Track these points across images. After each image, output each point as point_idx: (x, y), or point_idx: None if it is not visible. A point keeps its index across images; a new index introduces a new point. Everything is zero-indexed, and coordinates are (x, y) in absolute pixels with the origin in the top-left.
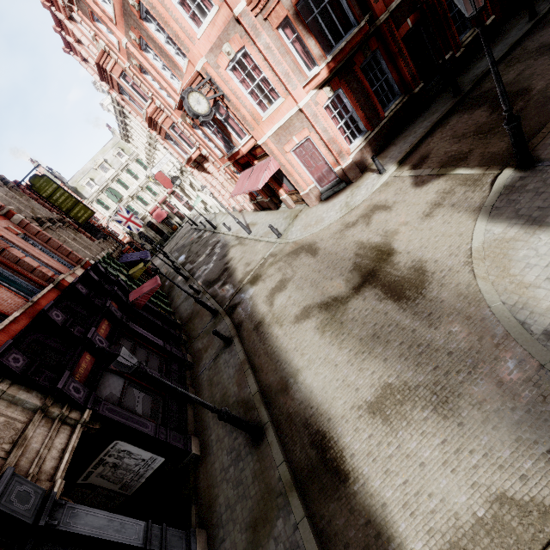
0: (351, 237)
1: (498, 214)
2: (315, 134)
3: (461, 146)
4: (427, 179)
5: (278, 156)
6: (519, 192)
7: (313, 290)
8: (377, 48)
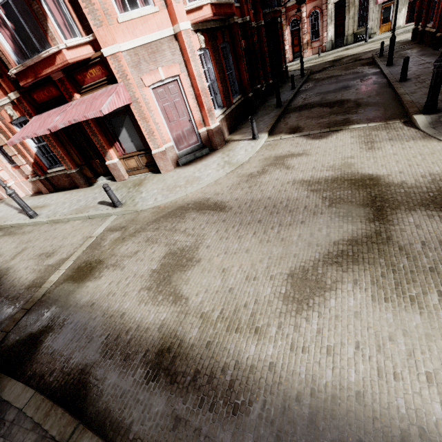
0: (277, 180)
1: None
2: (186, 77)
3: (330, 119)
4: (324, 134)
5: (134, 85)
6: None
7: (279, 245)
8: (228, 42)
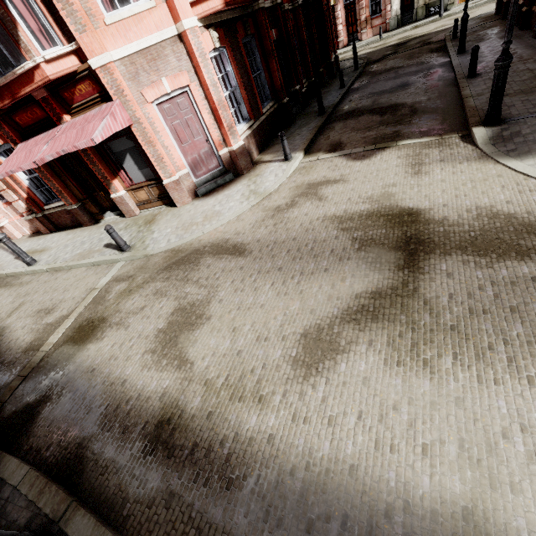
0: (306, 216)
1: (524, 152)
2: (198, 87)
3: (378, 131)
4: (367, 153)
5: (133, 102)
6: (520, 136)
7: (297, 299)
8: (253, 35)
